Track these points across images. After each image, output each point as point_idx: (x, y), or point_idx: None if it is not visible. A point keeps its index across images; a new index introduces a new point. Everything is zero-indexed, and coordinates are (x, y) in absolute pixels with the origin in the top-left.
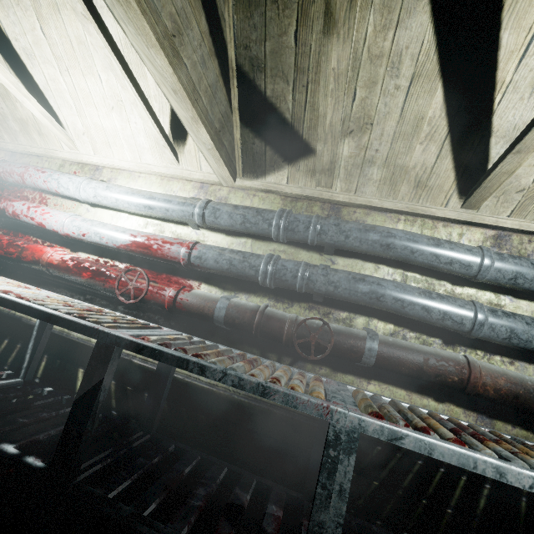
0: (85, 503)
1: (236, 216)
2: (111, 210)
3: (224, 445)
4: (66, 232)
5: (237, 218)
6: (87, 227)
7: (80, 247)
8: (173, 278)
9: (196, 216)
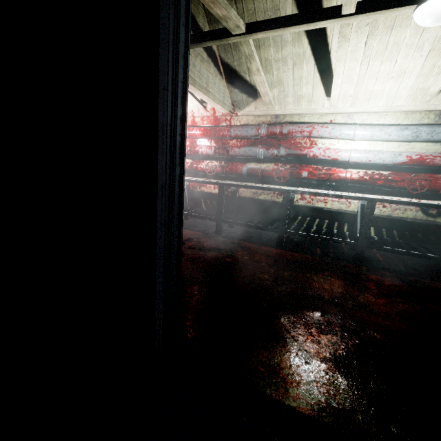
0: None
1: None
2: (368, 141)
3: None
4: (355, 161)
5: None
6: (372, 156)
7: (351, 166)
8: (427, 175)
9: None
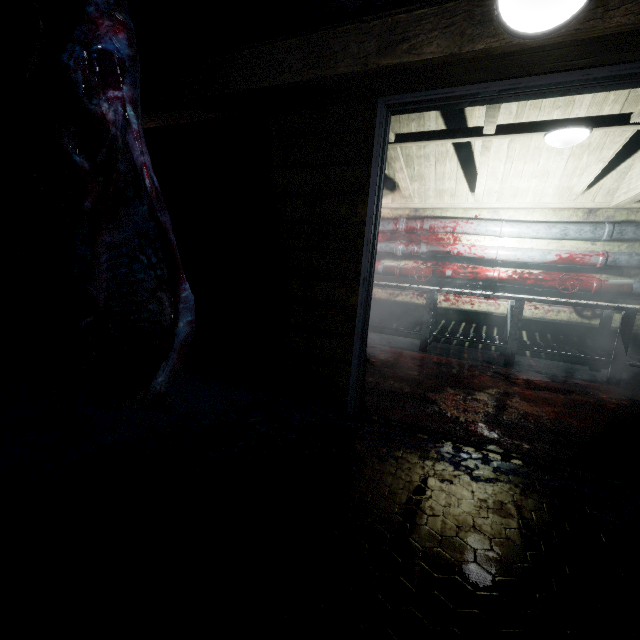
0: (637, 366)
1: (639, 233)
2: (516, 238)
3: (634, 355)
4: (503, 259)
5: (639, 233)
6: (520, 254)
7: (498, 265)
8: (579, 274)
9: (605, 236)
